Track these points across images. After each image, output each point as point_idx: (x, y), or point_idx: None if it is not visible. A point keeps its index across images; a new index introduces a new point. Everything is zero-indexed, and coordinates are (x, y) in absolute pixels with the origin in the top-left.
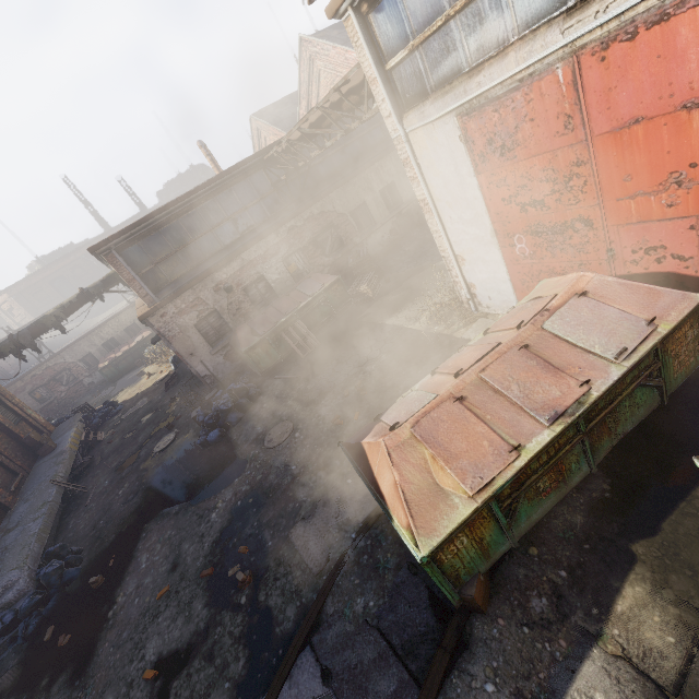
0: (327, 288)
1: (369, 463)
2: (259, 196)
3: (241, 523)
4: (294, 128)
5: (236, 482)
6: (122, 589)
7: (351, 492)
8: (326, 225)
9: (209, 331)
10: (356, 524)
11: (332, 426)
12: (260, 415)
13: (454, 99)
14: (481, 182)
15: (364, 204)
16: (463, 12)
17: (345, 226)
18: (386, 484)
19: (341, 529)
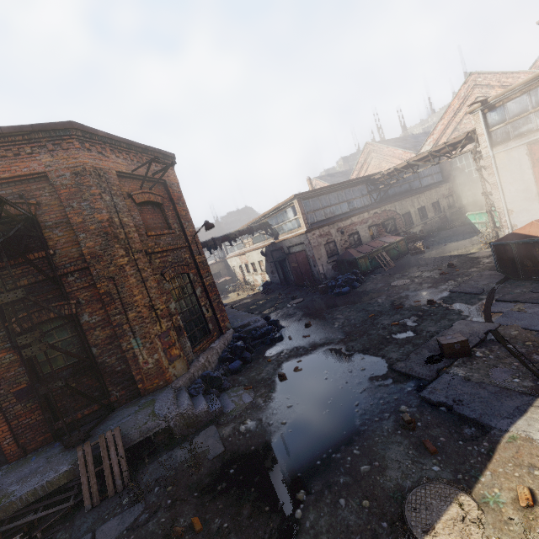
0: (397, 241)
1: (522, 234)
2: (361, 195)
3: (405, 299)
4: (405, 161)
5: (383, 295)
6: (334, 322)
7: (479, 280)
8: (390, 217)
9: (328, 250)
10: (492, 283)
11: (441, 275)
12: (375, 283)
13: (527, 139)
14: (534, 171)
15: (408, 213)
16: (538, 111)
17: (399, 220)
18: (538, 232)
19: (484, 285)
